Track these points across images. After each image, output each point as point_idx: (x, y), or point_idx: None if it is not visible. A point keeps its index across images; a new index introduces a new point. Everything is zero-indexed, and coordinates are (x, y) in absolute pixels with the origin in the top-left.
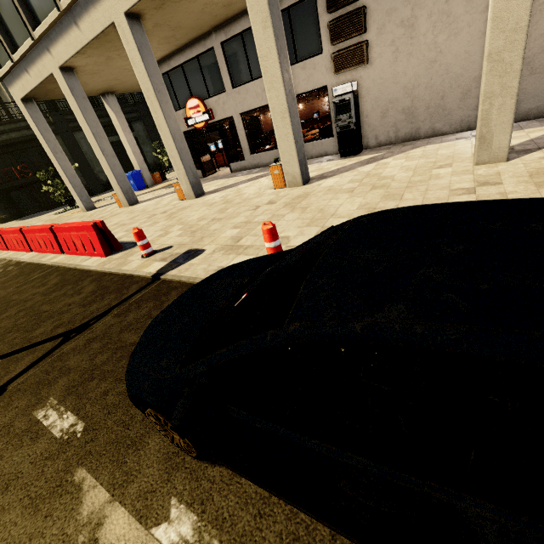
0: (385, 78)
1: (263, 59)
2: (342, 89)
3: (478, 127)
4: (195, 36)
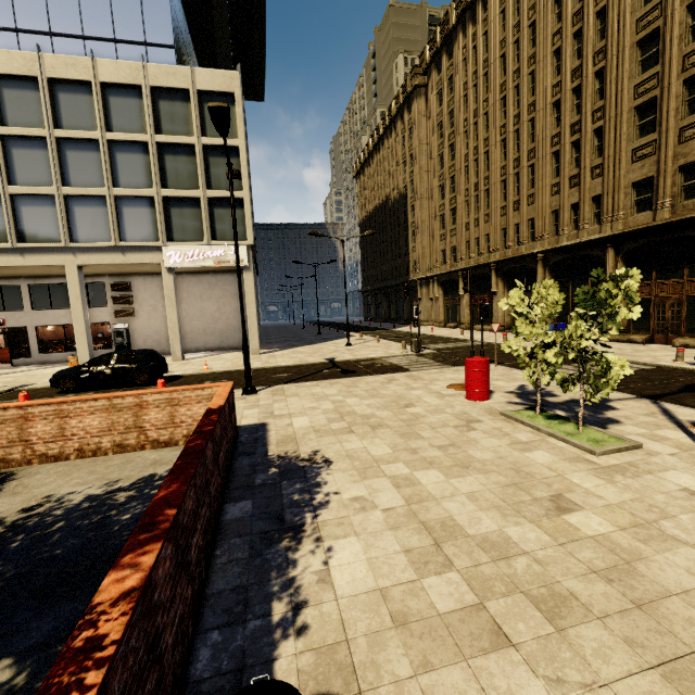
0: (145, 325)
1: (74, 309)
2: (119, 326)
3: (171, 349)
4: (6, 276)
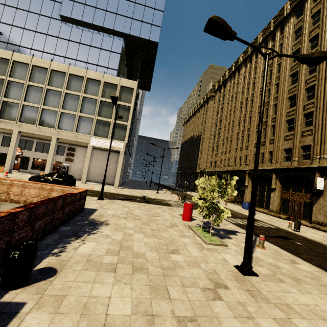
0: (76, 166)
1: (50, 154)
2: (65, 164)
3: (82, 178)
4: (30, 136)
